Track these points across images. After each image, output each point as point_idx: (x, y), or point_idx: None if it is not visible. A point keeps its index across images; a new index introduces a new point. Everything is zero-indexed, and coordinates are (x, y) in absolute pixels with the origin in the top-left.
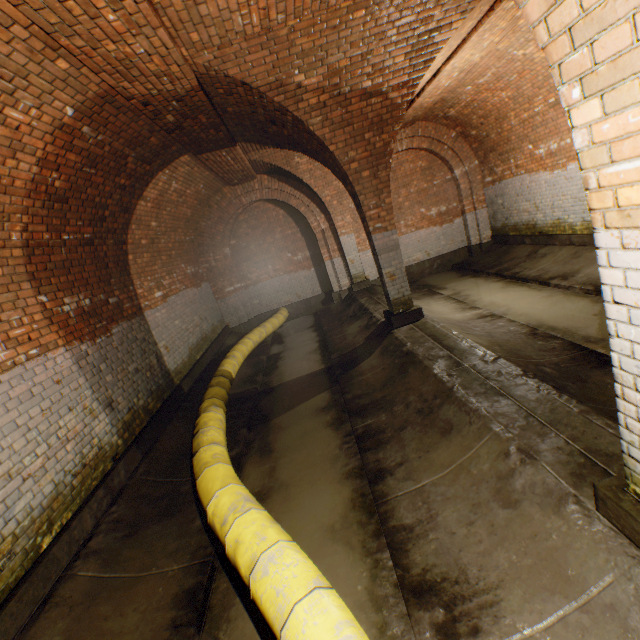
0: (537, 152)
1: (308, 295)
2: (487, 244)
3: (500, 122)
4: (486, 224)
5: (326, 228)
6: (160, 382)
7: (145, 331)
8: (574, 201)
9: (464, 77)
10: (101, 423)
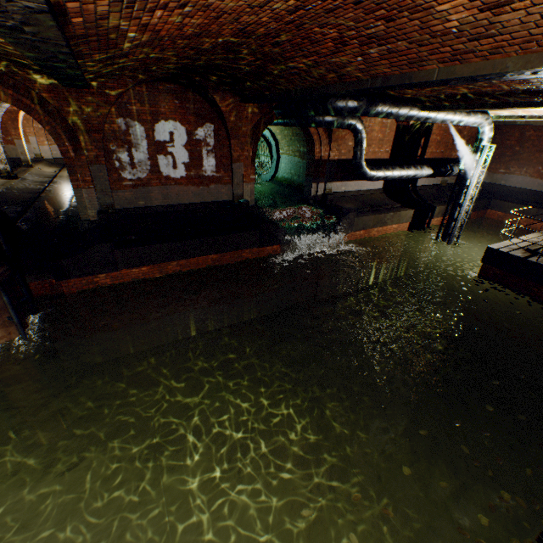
0: None
1: (15, 157)
2: None
3: None
4: None
5: (23, 131)
6: None
7: None
8: None
9: None
10: None
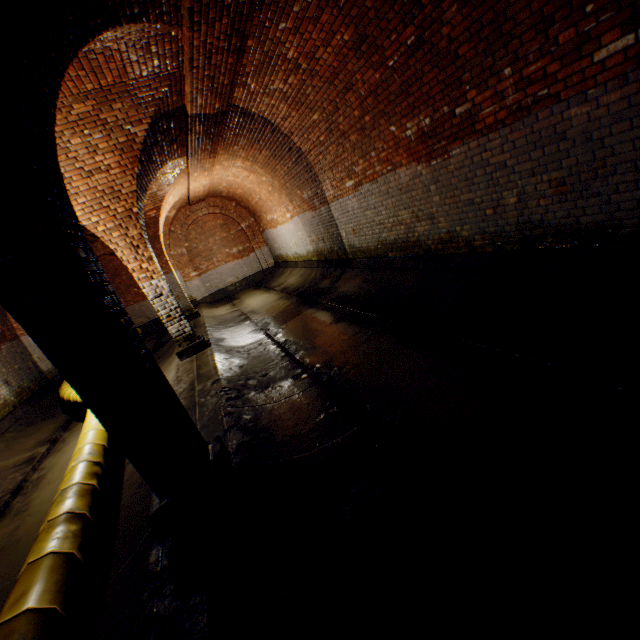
0: (268, 219)
1: (157, 316)
2: (272, 268)
3: (249, 202)
4: (269, 255)
5: None
6: (38, 376)
7: (23, 348)
8: (286, 245)
9: (213, 184)
10: (4, 390)
